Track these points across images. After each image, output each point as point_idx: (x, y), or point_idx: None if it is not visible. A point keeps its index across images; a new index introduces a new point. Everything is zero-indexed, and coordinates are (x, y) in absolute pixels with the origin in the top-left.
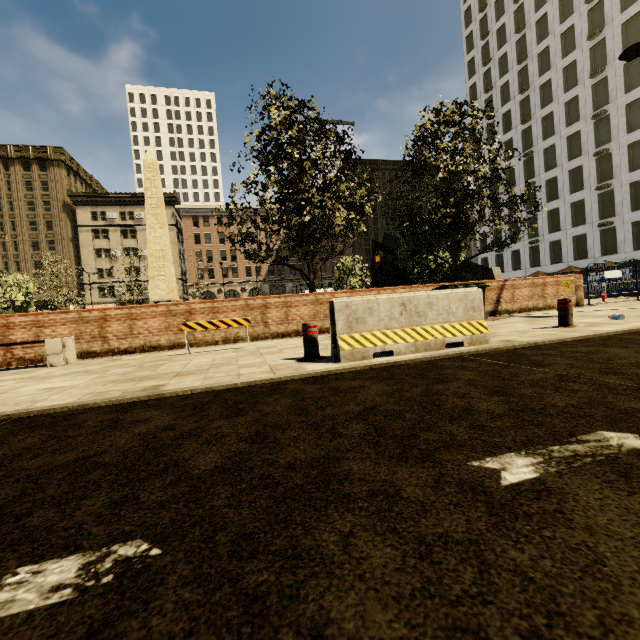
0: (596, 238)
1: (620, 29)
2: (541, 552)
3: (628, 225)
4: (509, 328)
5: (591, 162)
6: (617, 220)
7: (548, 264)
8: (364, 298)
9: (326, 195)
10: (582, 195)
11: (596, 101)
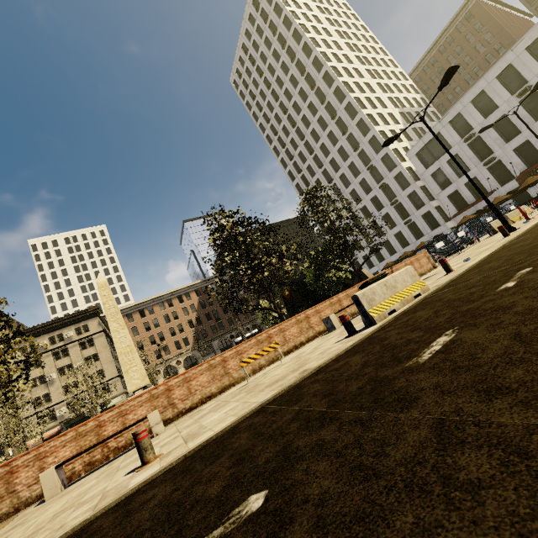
0: (407, 231)
1: (356, 127)
2: (534, 282)
3: (420, 218)
4: None
5: (380, 192)
6: (412, 217)
7: (389, 256)
8: (367, 288)
9: (273, 256)
10: (385, 210)
11: (364, 161)
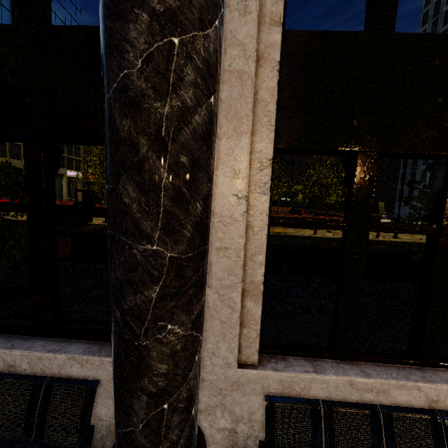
0: None
1: None
2: None
3: None
4: (305, 233)
5: None
6: None
7: None
8: None
9: None
10: None
11: None
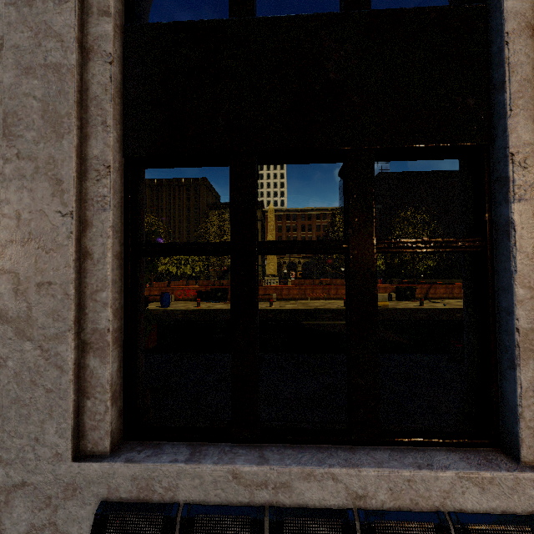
0: None
1: None
2: None
3: None
4: (407, 305)
5: None
6: None
7: None
8: None
9: None
10: None
11: None
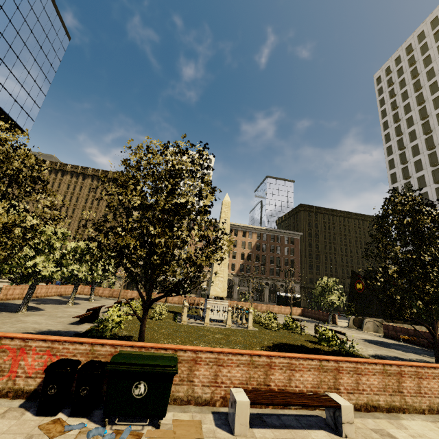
0: None
1: None
2: None
3: None
4: None
5: None
6: None
7: None
8: None
9: None
10: None
11: None
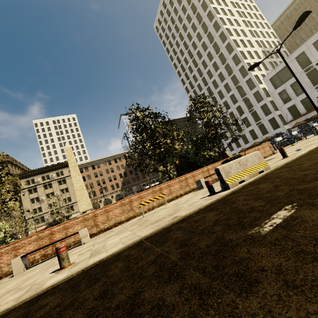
0: (258, 129)
1: (232, 59)
2: None
3: (267, 121)
4: None
5: (242, 103)
6: (262, 121)
7: (244, 144)
8: (226, 164)
9: (168, 138)
10: (245, 115)
11: (234, 83)
